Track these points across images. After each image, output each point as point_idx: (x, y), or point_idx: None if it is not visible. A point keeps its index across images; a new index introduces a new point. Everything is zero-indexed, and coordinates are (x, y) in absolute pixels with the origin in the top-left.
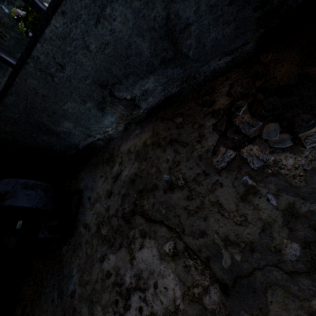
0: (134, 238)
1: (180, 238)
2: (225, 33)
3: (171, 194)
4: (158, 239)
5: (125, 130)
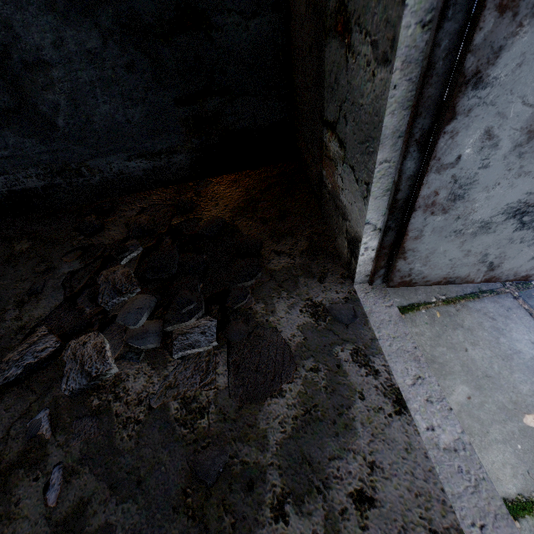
0: None
1: None
2: (130, 116)
3: None
4: None
5: None
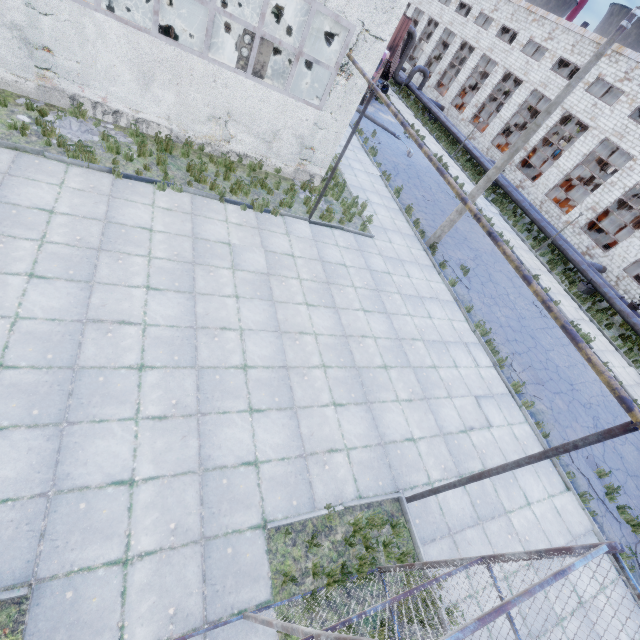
0: None
1: None
2: None
3: None
4: None
5: None
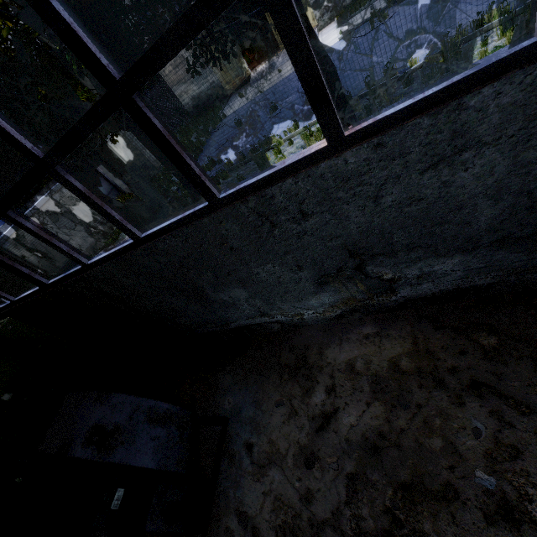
0: None
1: None
2: None
3: (513, 535)
4: None
5: (337, 317)
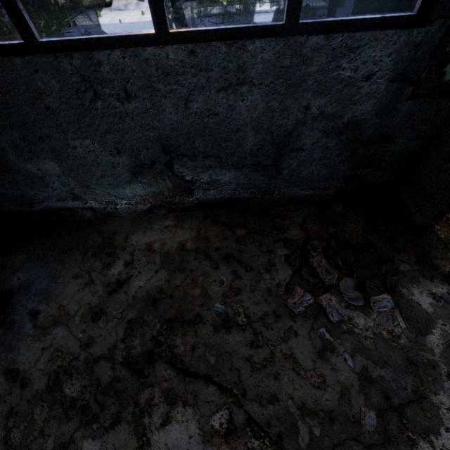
0: (151, 405)
1: (240, 404)
2: (321, 172)
3: (226, 334)
4: (201, 406)
5: (146, 211)
